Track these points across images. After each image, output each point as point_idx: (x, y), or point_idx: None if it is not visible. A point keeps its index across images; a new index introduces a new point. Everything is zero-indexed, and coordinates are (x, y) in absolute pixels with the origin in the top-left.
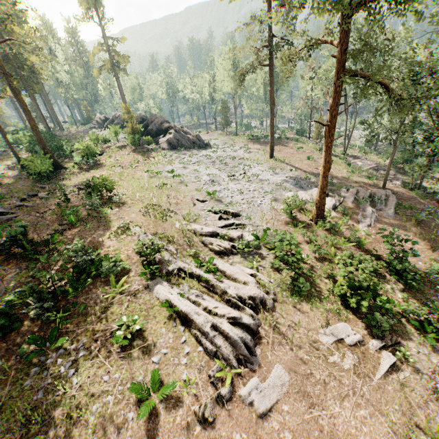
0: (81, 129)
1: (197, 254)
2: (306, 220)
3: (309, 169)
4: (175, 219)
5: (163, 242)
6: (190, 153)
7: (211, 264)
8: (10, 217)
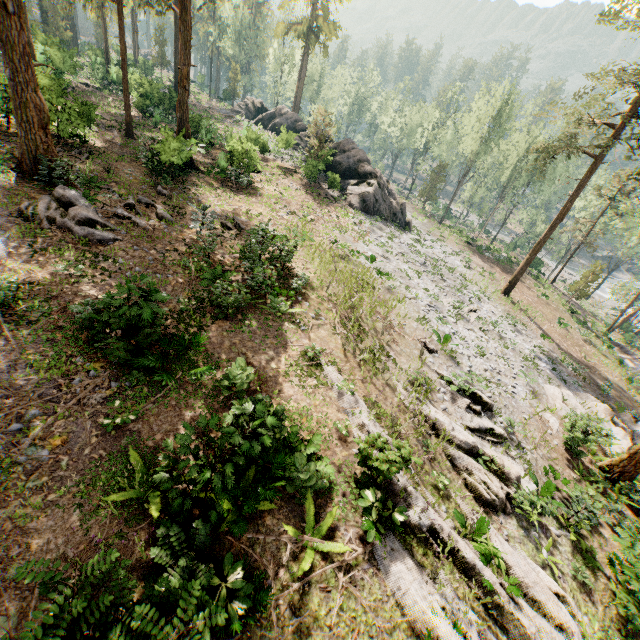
0: (217, 105)
1: (445, 486)
2: (592, 465)
3: (564, 345)
4: (395, 377)
5: (383, 428)
6: (388, 230)
7: (484, 535)
8: (106, 236)
